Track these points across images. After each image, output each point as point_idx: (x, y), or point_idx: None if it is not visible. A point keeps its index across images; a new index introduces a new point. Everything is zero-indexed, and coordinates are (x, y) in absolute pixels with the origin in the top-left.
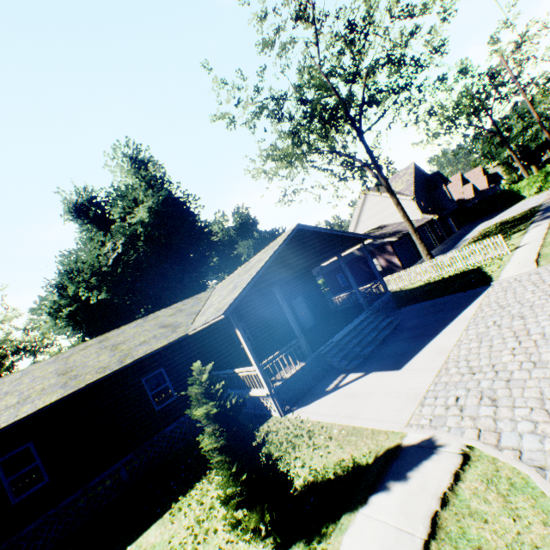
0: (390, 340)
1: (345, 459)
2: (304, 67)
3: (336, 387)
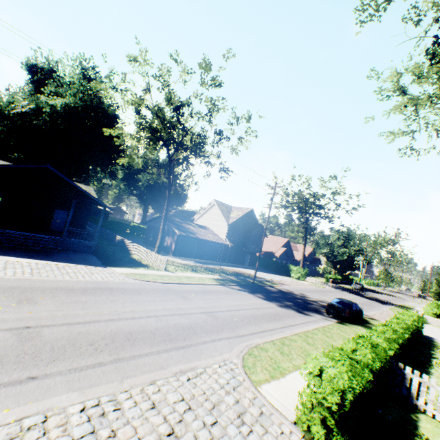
0: (31, 252)
1: None
2: (141, 100)
3: None
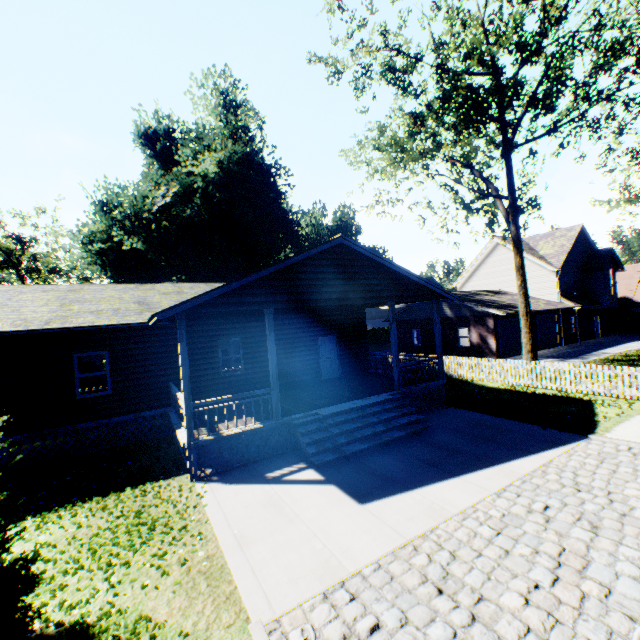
0: (396, 448)
1: (155, 619)
2: (458, 9)
3: (278, 478)
